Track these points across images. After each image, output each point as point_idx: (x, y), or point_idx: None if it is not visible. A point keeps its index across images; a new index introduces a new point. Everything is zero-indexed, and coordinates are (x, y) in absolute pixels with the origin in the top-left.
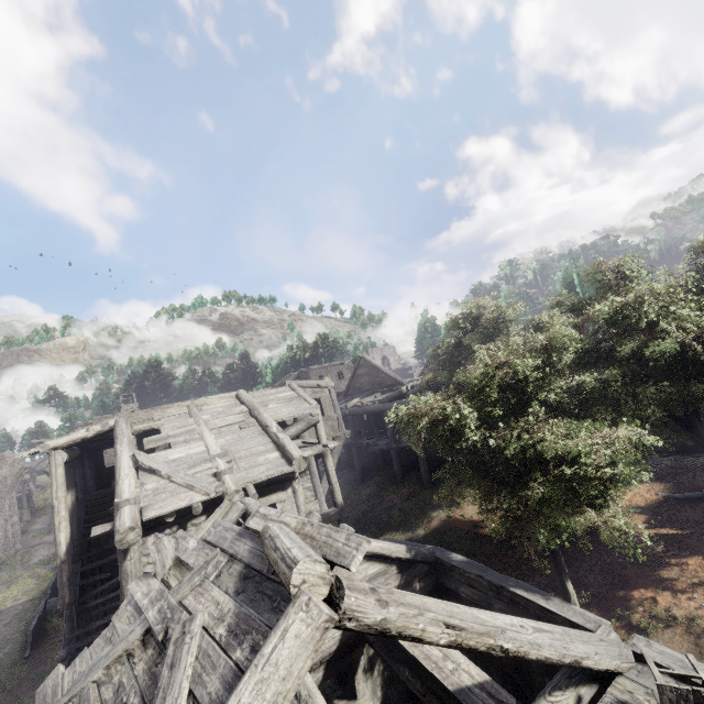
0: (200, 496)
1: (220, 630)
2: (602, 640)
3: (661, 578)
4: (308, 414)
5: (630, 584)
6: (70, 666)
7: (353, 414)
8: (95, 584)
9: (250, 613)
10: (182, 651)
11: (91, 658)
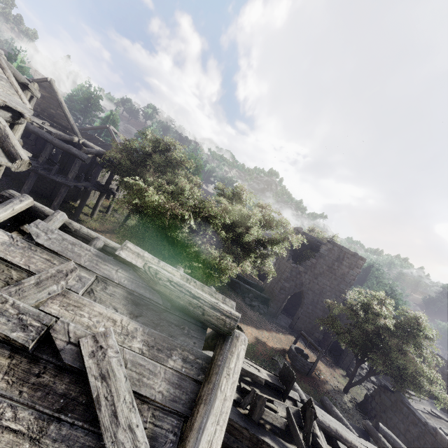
0: None
1: (137, 345)
2: None
3: None
4: (21, 111)
5: None
6: None
7: None
8: None
9: (162, 334)
10: (111, 364)
11: None
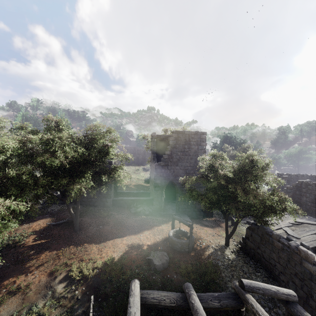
0: None
1: None
2: None
3: (25, 267)
4: None
5: (6, 277)
6: None
7: None
8: None
9: None
10: None
11: None
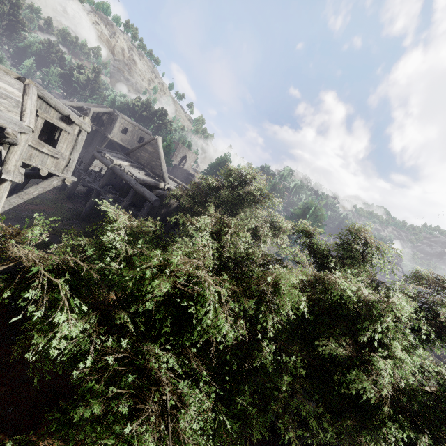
0: None
1: None
2: None
3: None
4: (0, 125)
5: None
6: None
7: (114, 170)
8: None
9: None
10: None
11: None
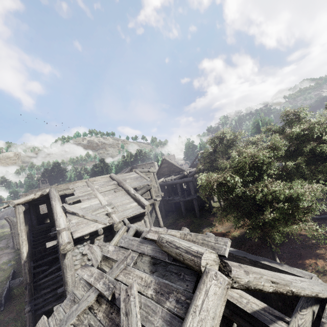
0: (101, 225)
1: (149, 292)
2: (321, 283)
3: (317, 253)
4: (147, 184)
5: (304, 257)
6: (51, 316)
7: (161, 185)
8: (39, 272)
9: (165, 282)
10: (130, 305)
11: (64, 311)
